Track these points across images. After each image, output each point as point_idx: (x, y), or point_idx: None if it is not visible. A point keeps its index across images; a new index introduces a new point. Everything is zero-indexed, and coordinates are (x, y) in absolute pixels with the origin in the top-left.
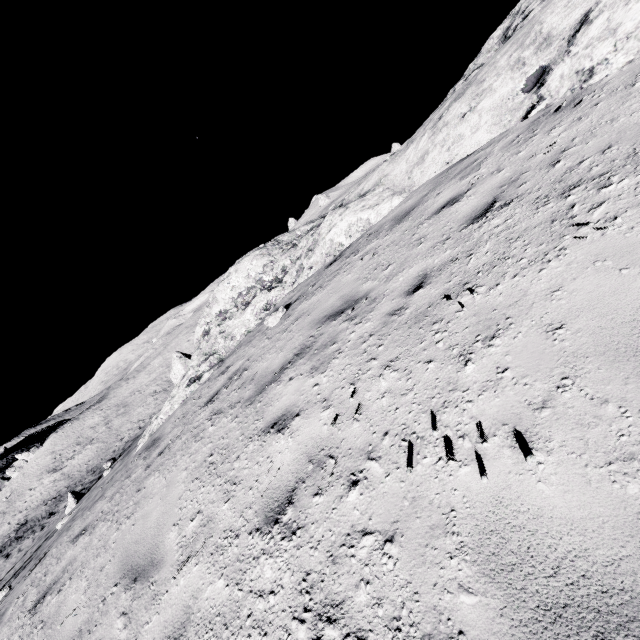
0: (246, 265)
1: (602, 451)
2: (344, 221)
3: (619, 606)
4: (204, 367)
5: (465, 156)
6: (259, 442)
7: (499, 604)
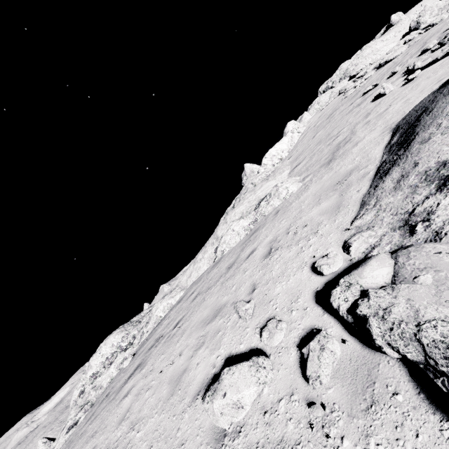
0: (111, 339)
1: (189, 349)
2: (162, 305)
3: (183, 372)
4: (80, 414)
5: (201, 274)
6: (117, 407)
7: (169, 387)
